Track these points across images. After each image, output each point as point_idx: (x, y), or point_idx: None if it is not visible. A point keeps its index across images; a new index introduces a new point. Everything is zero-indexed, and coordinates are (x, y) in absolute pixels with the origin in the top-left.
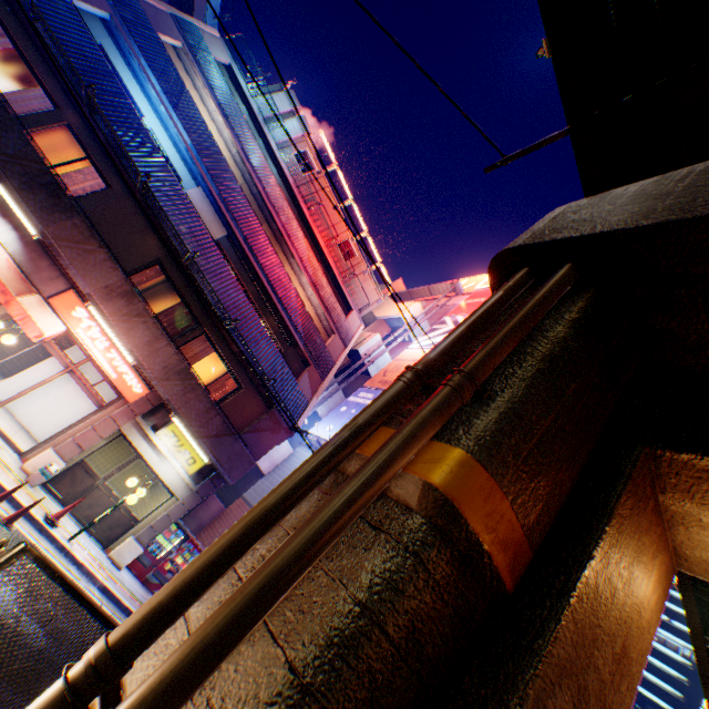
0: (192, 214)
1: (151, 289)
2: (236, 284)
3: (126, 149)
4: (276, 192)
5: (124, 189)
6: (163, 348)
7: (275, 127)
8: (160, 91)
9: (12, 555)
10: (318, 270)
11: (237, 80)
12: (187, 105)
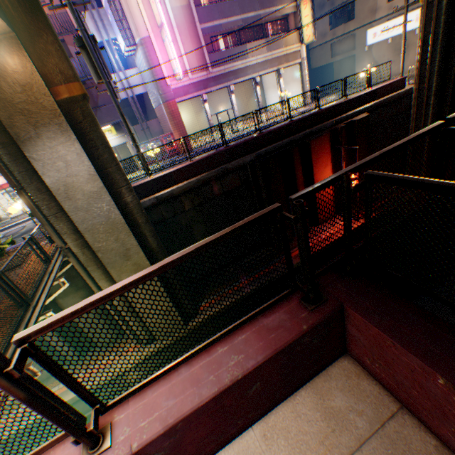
0: None
1: None
2: None
3: None
4: None
5: None
6: None
7: None
8: None
9: None
10: None
11: None
12: None
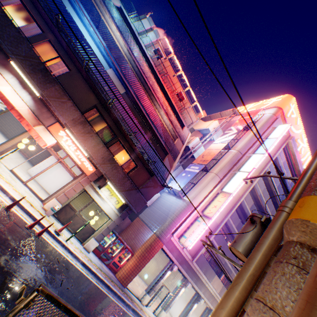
0: (109, 81)
1: (92, 120)
2: (132, 115)
3: (76, 49)
4: (146, 69)
5: (77, 71)
6: (101, 148)
7: (143, 37)
8: (89, 20)
9: (28, 301)
10: (168, 107)
11: (124, 14)
12: (102, 27)
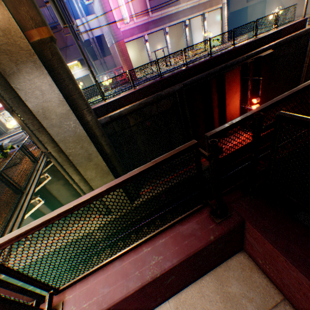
0: None
1: None
2: None
3: None
4: None
5: None
6: None
7: None
8: None
9: None
10: None
11: None
12: None
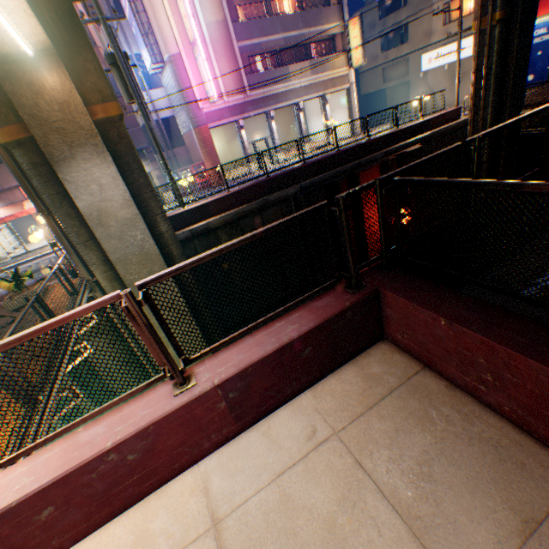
0: None
1: None
2: None
3: None
4: None
5: None
6: None
7: None
8: None
9: None
10: None
11: None
12: None
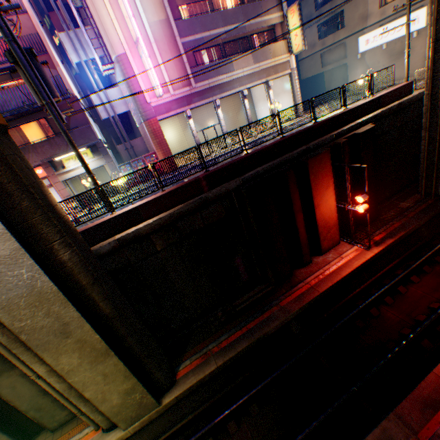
0: None
1: None
2: None
3: None
4: None
5: None
6: None
7: None
8: None
9: None
10: None
11: None
12: None
